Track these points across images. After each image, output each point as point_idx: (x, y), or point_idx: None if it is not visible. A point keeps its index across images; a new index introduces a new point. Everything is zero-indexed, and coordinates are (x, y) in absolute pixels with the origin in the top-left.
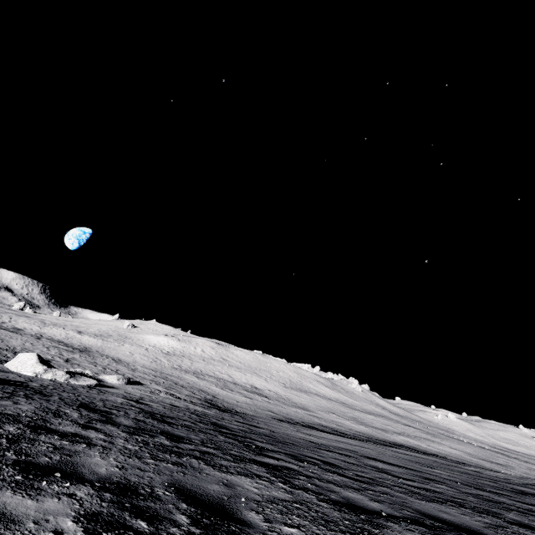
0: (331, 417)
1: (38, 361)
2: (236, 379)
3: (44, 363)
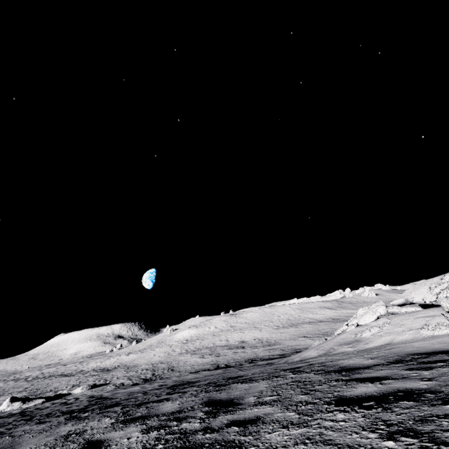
0: (293, 342)
1: (9, 401)
2: (230, 341)
3: (14, 400)
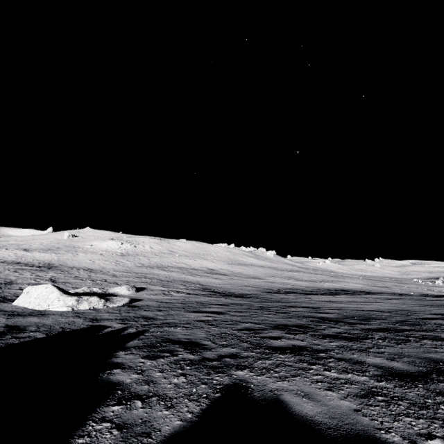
0: (278, 280)
1: (61, 293)
2: (191, 265)
3: (66, 293)
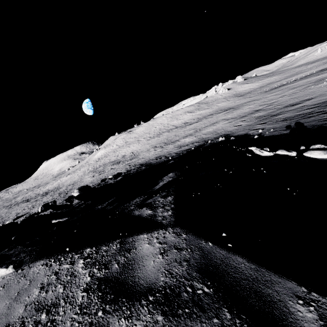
0: (144, 155)
1: None
2: (119, 156)
3: None
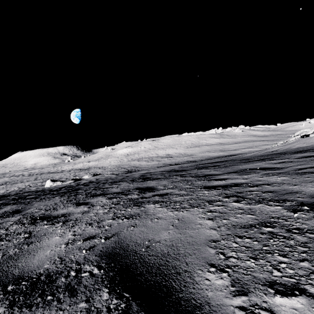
0: (204, 154)
1: (51, 181)
2: (159, 154)
3: (53, 181)
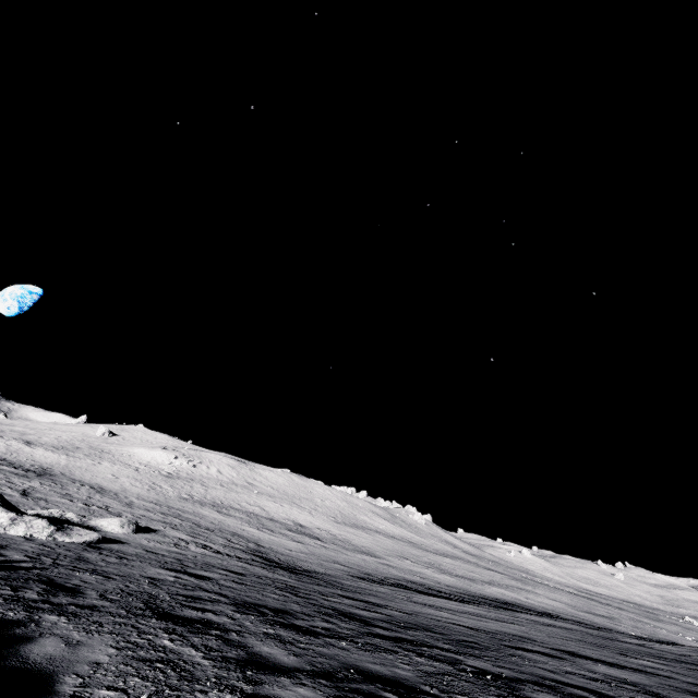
0: (407, 565)
1: None
2: (271, 512)
3: (7, 506)
